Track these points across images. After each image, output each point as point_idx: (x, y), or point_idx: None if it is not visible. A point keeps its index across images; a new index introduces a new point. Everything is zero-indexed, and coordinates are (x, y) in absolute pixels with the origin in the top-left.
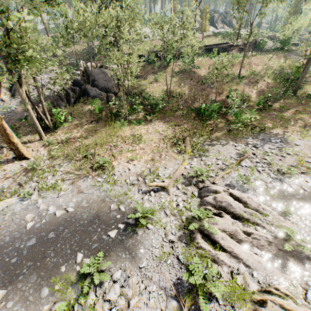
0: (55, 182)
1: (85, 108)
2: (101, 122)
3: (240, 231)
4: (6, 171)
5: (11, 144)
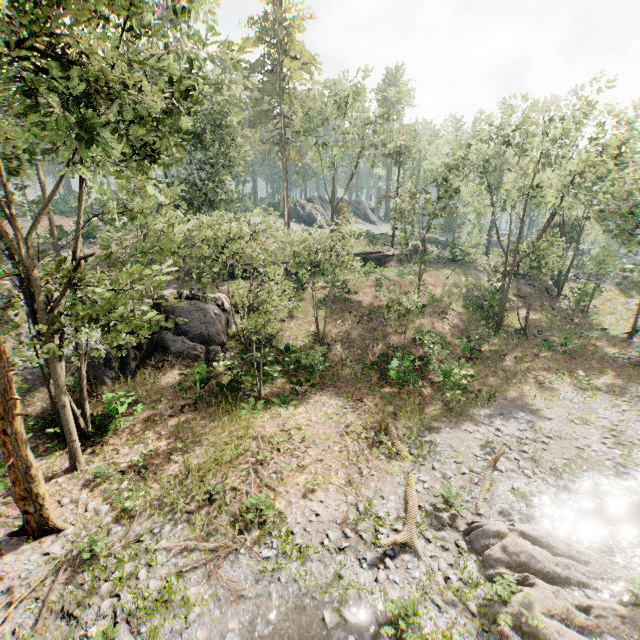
0: (162, 584)
1: (160, 379)
2: (203, 406)
3: (573, 607)
4: (5, 582)
5: (27, 501)
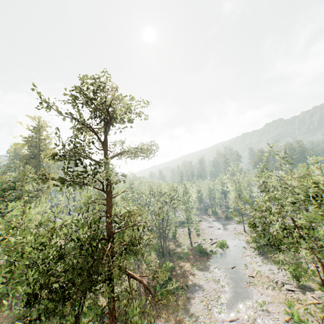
0: None
1: None
2: None
3: None
4: None
5: None
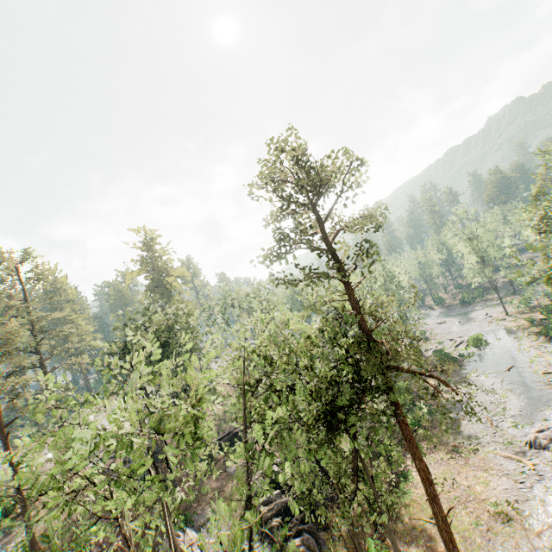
0: None
1: (338, 532)
2: None
3: None
4: None
5: None
